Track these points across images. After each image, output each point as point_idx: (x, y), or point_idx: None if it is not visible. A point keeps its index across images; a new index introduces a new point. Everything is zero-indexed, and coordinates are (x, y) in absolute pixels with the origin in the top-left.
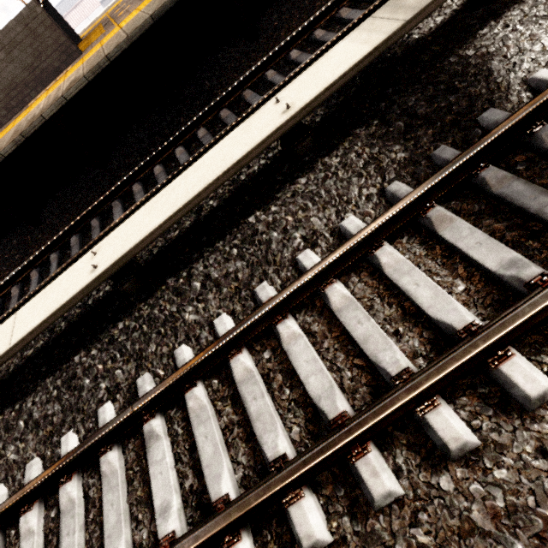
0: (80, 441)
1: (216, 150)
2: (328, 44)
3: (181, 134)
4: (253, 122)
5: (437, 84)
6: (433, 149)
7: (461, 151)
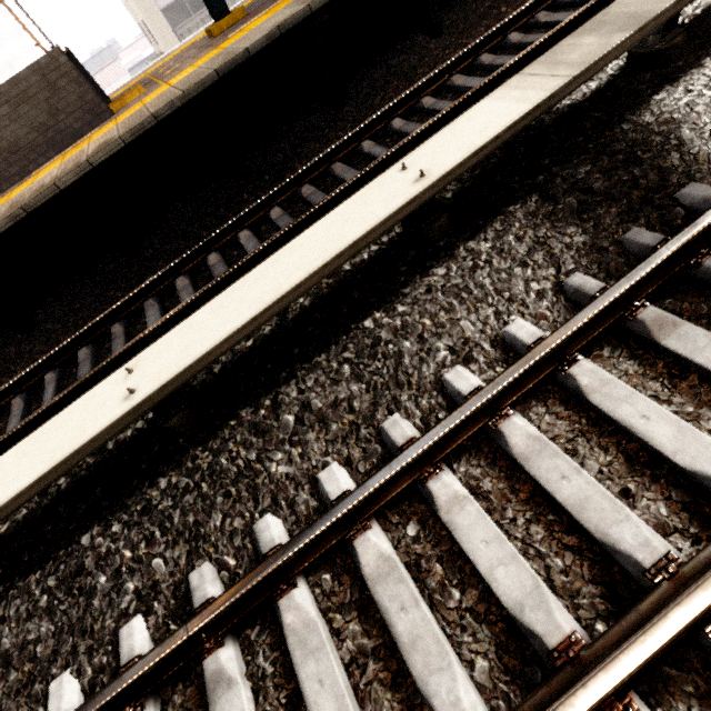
0: (82, 690)
1: (318, 228)
2: (446, 110)
3: (247, 213)
4: (370, 194)
5: (612, 154)
6: (622, 232)
7: (662, 235)
